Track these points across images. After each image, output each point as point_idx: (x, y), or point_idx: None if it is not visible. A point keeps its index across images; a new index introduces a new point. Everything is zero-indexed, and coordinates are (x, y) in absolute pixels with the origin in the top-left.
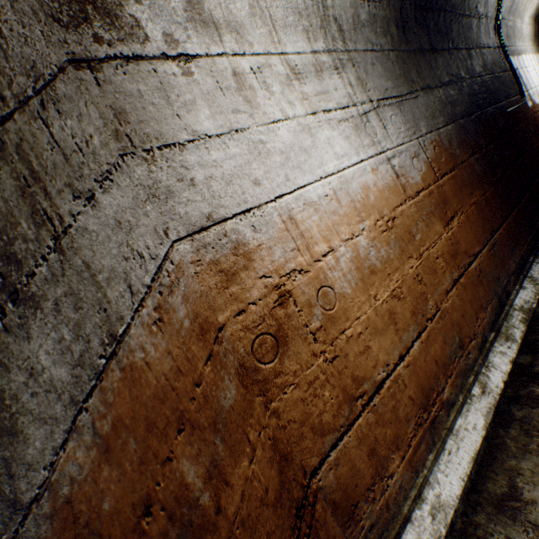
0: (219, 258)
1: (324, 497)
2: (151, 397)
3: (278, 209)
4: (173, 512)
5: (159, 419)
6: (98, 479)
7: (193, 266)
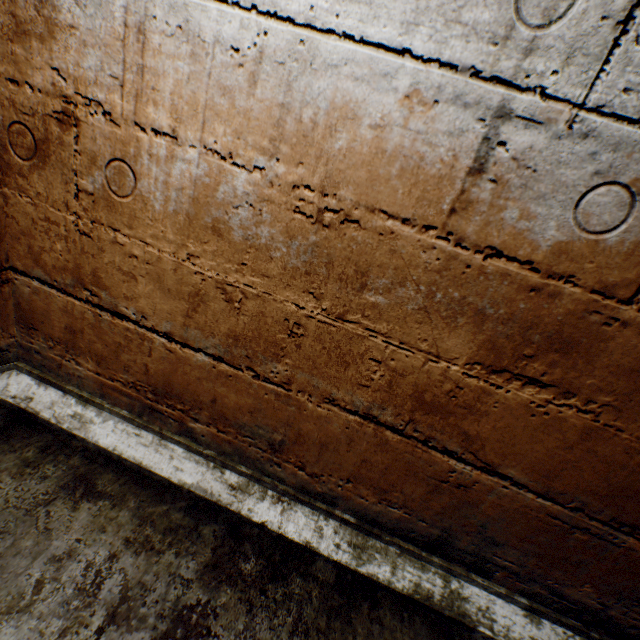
0: None
1: (15, 291)
2: None
3: None
4: None
5: None
6: None
7: None
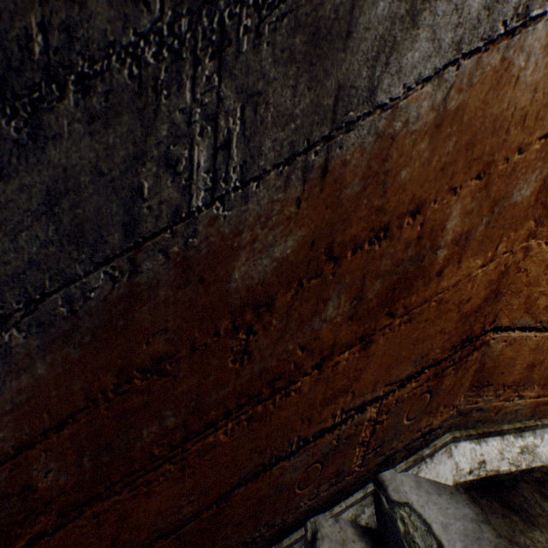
0: None
1: (482, 354)
2: (490, 118)
3: None
4: (422, 237)
5: (477, 147)
6: (415, 145)
7: None
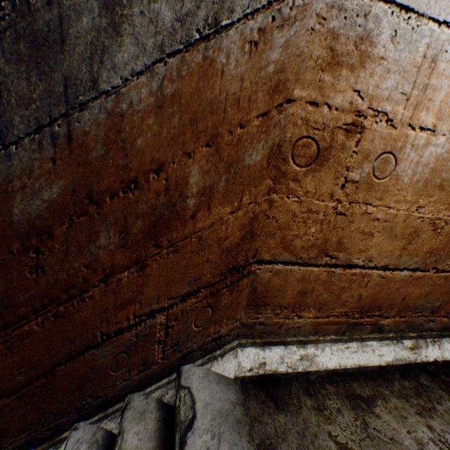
0: (341, 34)
1: (252, 280)
2: (207, 101)
3: (433, 37)
4: (170, 189)
5: (201, 123)
6: (144, 120)
7: (315, 20)
